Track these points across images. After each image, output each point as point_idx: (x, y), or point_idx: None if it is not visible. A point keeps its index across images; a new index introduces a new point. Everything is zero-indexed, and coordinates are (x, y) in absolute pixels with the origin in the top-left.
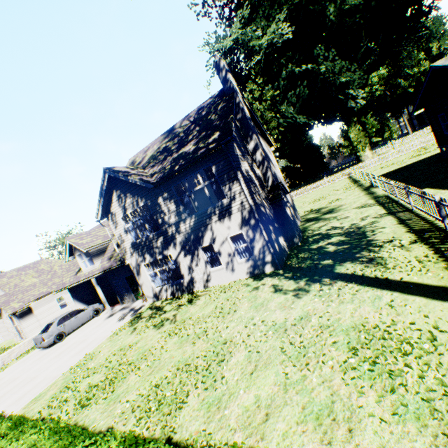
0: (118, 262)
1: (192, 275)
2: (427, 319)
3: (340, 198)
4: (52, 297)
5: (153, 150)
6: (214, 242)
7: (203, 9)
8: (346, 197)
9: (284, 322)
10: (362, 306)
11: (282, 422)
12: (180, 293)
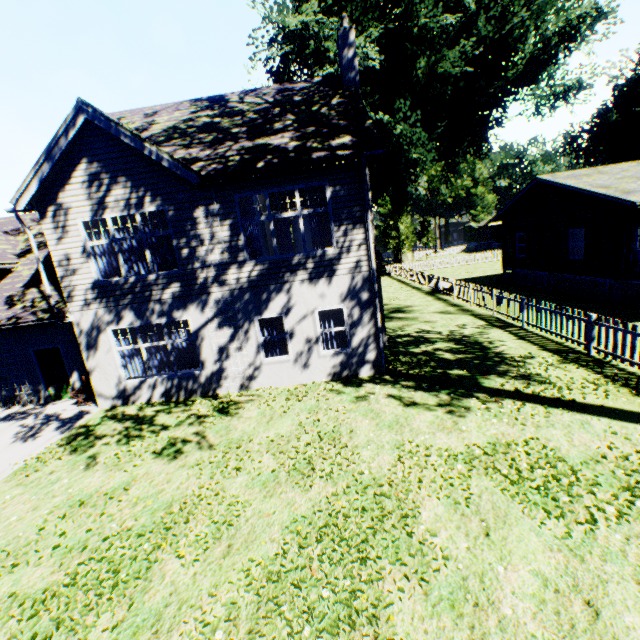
0: (42, 313)
1: (222, 364)
2: None
3: (400, 297)
4: None
5: (174, 118)
6: (287, 314)
7: None
8: (409, 298)
9: (470, 451)
10: (574, 432)
11: (629, 612)
12: (186, 395)
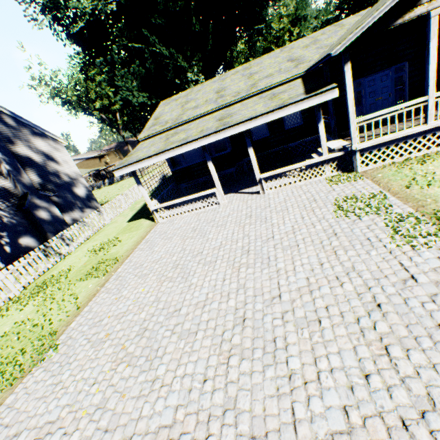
0: None
1: None
2: None
3: None
4: None
5: None
6: None
7: None
8: None
9: None
10: None
11: None
12: None
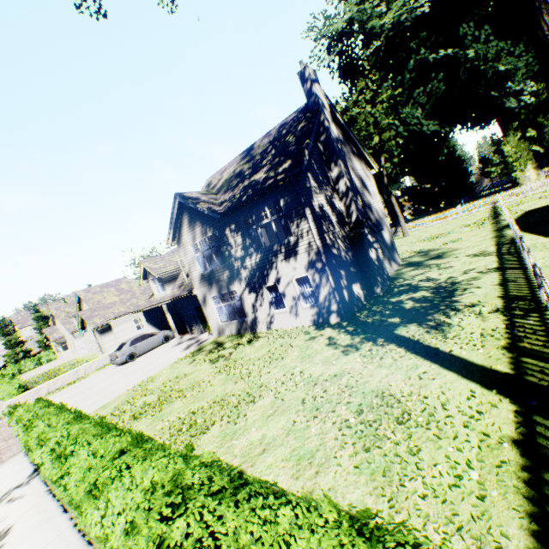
0: (187, 291)
1: (255, 314)
2: (442, 396)
3: (461, 238)
4: (130, 317)
5: (229, 172)
6: (279, 282)
7: None
8: (469, 238)
9: (318, 376)
10: (395, 373)
11: (272, 457)
12: (244, 332)
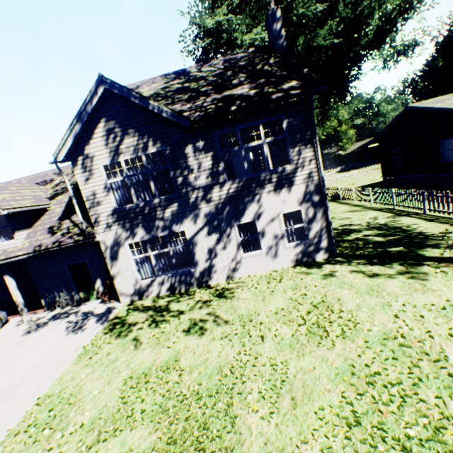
0: (77, 236)
1: (212, 262)
2: None
3: None
4: None
5: (153, 88)
6: (259, 219)
7: None
8: None
9: None
10: None
11: None
12: (185, 288)
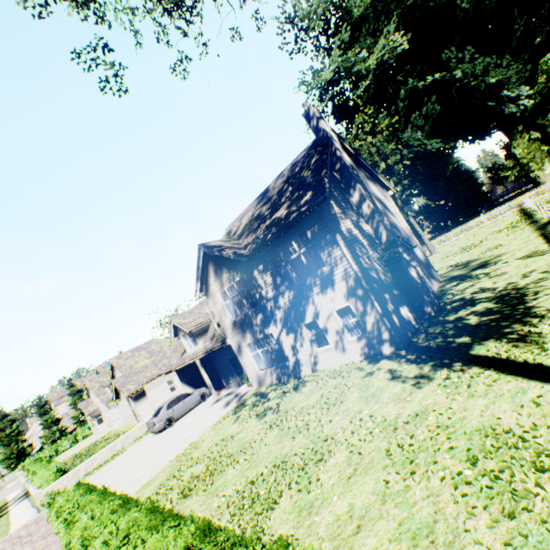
0: (219, 342)
1: (297, 356)
2: None
3: (500, 244)
4: (163, 379)
5: (248, 217)
6: (318, 317)
7: (295, 46)
8: (509, 242)
9: (395, 418)
10: (497, 402)
11: (373, 537)
12: (286, 378)
